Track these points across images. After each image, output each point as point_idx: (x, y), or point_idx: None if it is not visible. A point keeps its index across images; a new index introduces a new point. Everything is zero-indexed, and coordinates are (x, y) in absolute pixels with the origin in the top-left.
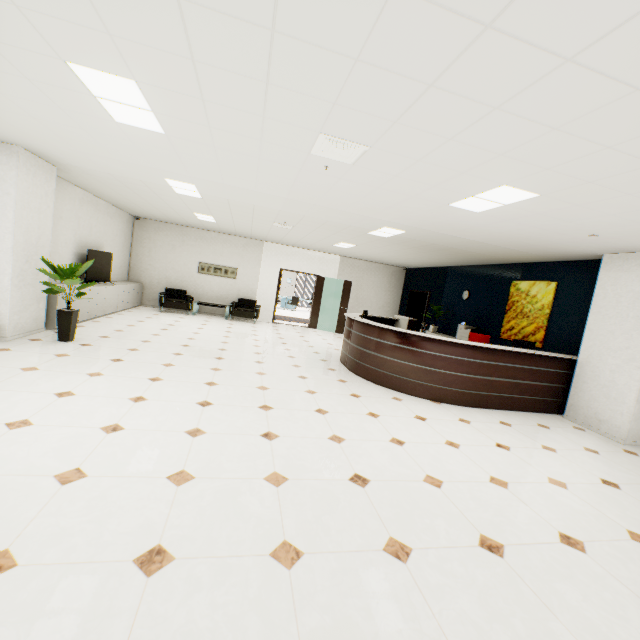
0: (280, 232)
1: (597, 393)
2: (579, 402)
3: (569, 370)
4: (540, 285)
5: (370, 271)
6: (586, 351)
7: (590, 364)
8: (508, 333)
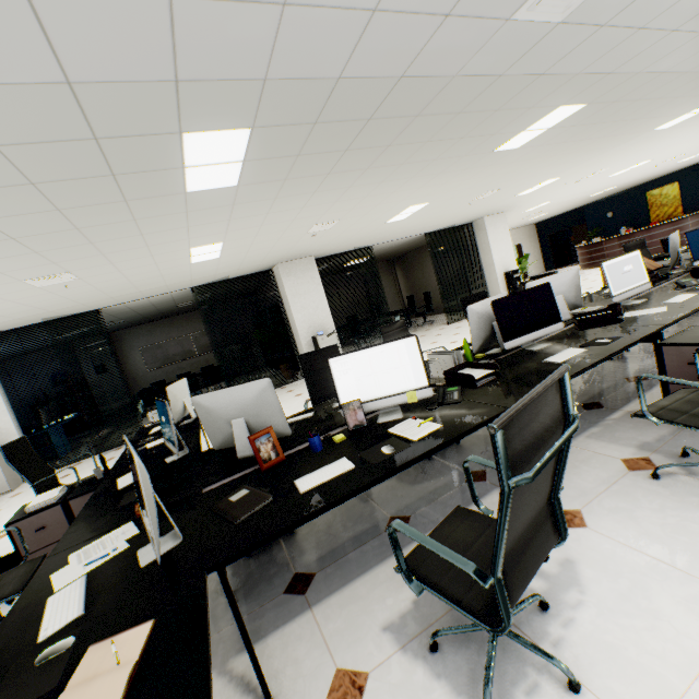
0: (510, 223)
1: None
2: None
3: None
4: (667, 187)
5: (518, 235)
6: None
7: None
8: (656, 219)
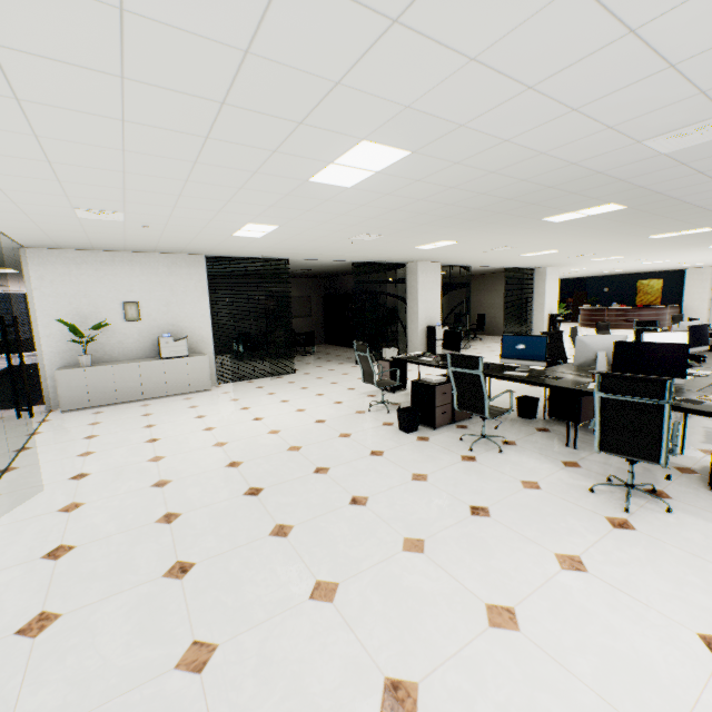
0: None
1: (692, 314)
2: (686, 319)
3: (679, 310)
4: (654, 281)
5: None
6: (685, 302)
7: (688, 306)
8: (640, 302)
